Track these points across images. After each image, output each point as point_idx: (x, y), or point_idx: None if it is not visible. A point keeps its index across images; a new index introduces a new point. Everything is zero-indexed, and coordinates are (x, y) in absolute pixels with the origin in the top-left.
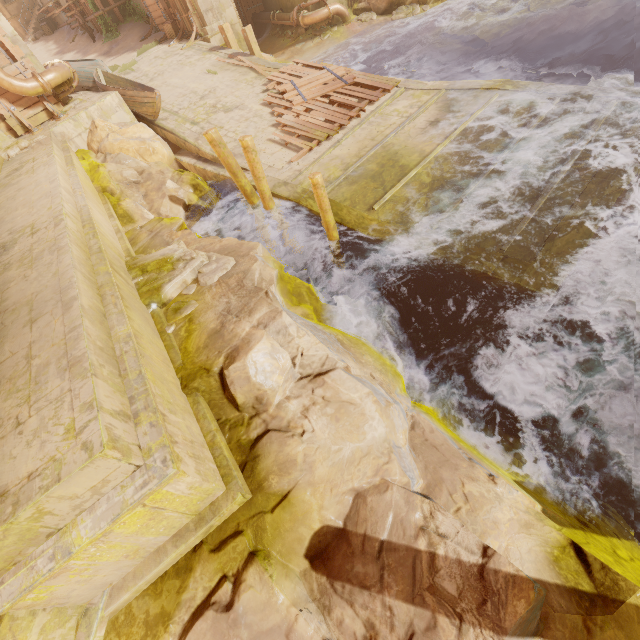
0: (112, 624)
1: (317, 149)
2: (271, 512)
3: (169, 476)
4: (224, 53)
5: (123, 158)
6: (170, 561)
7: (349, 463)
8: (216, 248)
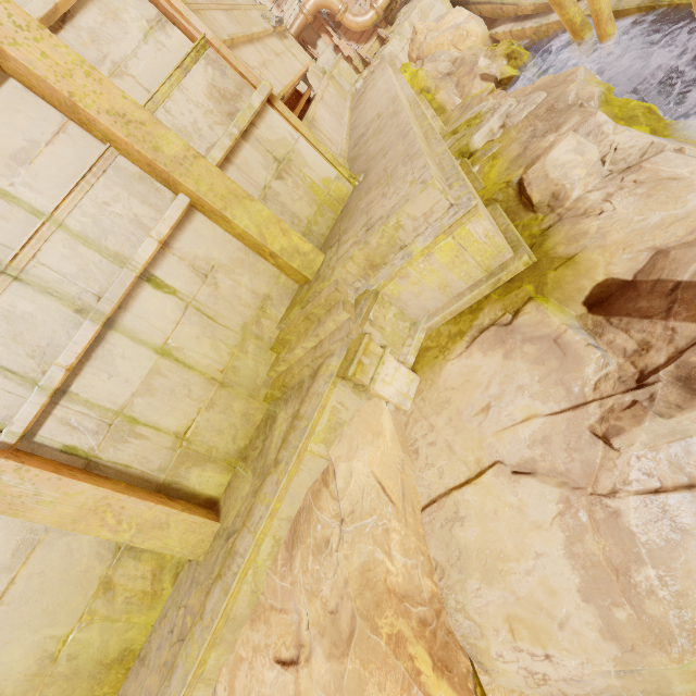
0: (428, 337)
1: None
2: (553, 271)
3: (472, 206)
4: None
5: (438, 55)
6: (466, 301)
7: (654, 228)
8: (527, 92)
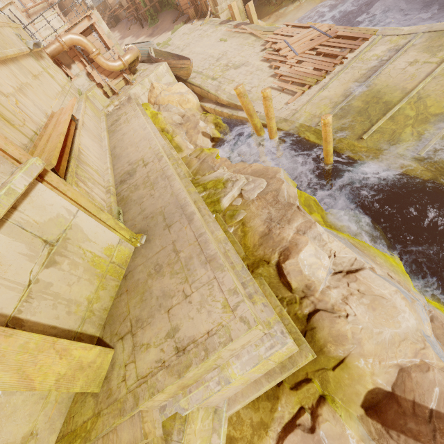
0: (229, 421)
1: (308, 92)
2: (332, 370)
3: (288, 344)
4: (230, 24)
5: (170, 107)
6: (264, 390)
7: (390, 344)
8: (249, 171)
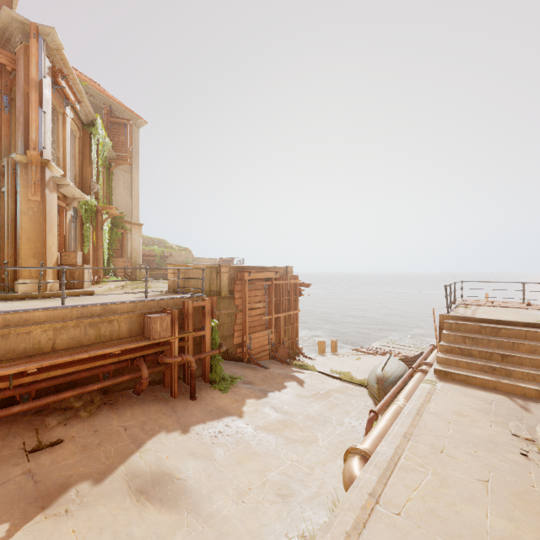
0: None
1: None
2: None
3: None
4: (331, 354)
5: None
6: None
7: None
8: None
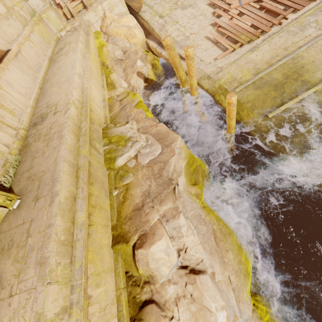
0: None
1: (238, 50)
2: None
3: None
4: None
5: (117, 40)
6: None
7: None
8: (153, 131)
